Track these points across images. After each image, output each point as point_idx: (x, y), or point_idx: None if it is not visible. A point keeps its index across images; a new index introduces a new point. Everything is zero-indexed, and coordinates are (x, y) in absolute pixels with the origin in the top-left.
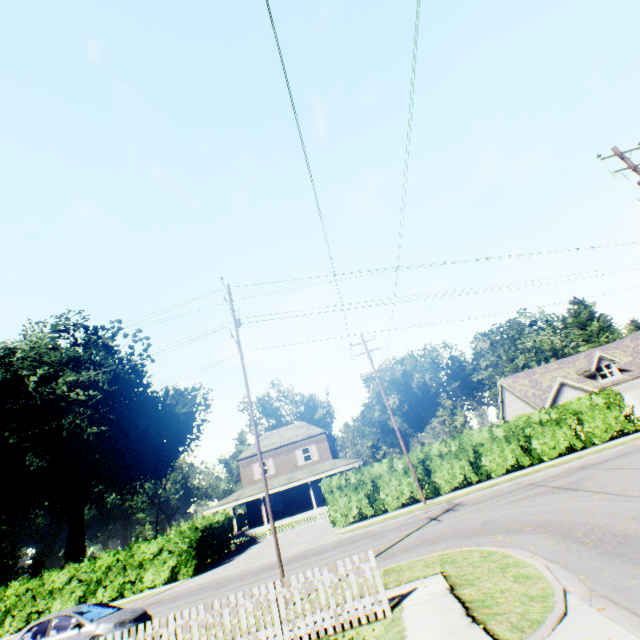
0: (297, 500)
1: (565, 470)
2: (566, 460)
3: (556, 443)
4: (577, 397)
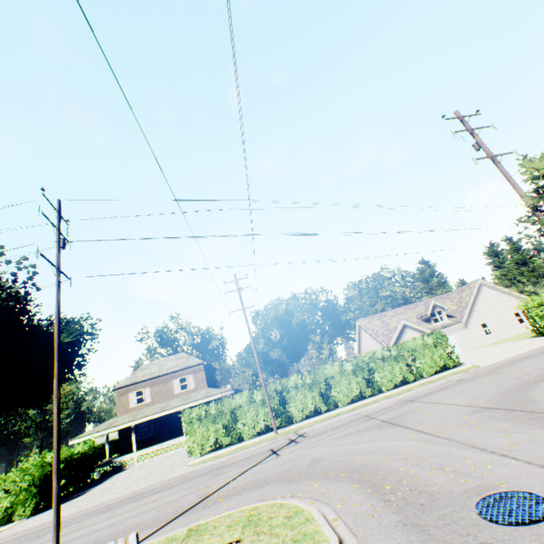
0: (170, 427)
1: (396, 402)
2: (399, 392)
3: (393, 376)
4: (413, 337)
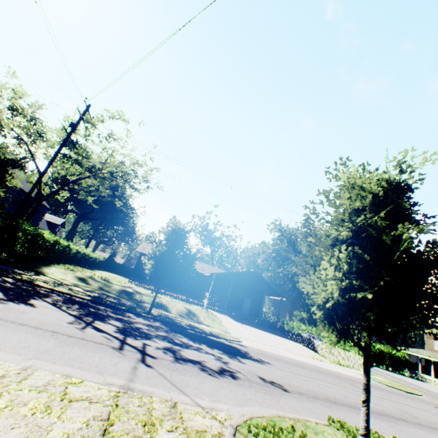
0: None
1: None
2: None
3: None
4: None
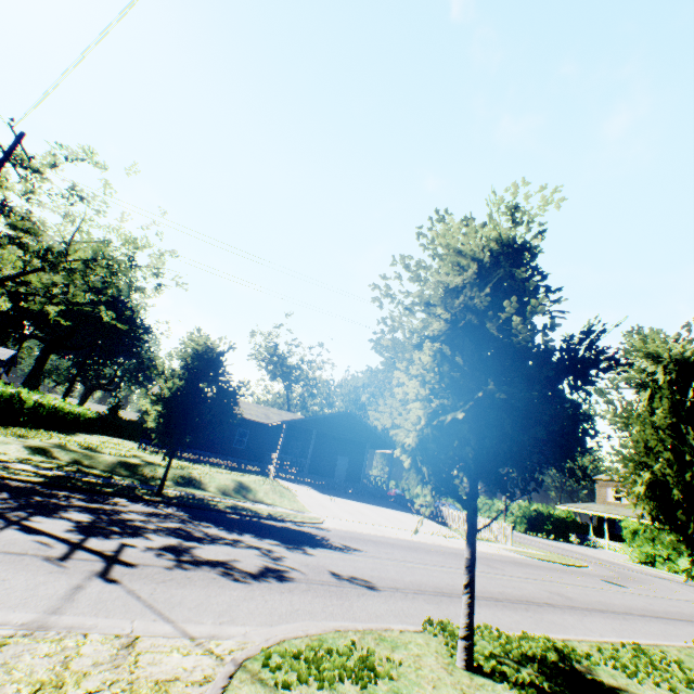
0: None
1: None
2: None
3: None
4: None
